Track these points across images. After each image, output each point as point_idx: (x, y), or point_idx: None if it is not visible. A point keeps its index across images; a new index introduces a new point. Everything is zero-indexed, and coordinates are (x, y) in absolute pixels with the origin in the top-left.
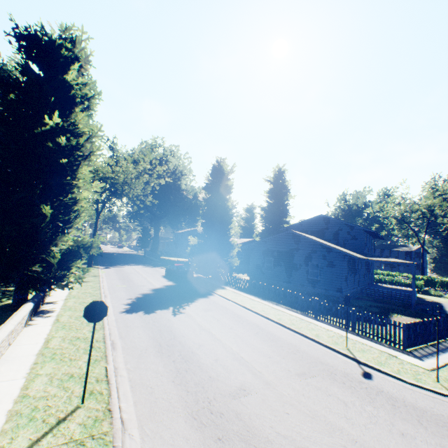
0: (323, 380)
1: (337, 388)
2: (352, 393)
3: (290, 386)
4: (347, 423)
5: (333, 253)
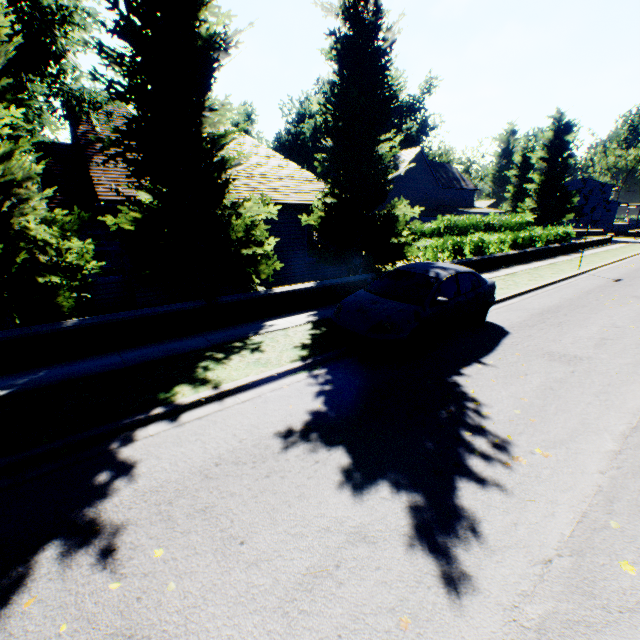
0: None
1: None
2: None
3: None
4: None
5: (611, 204)
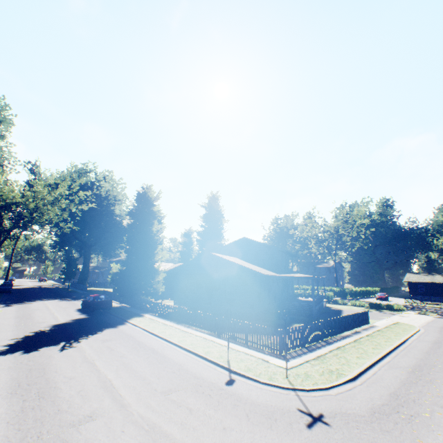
0: (183, 393)
1: (193, 398)
2: (204, 401)
3: (145, 404)
4: (178, 428)
5: (246, 272)
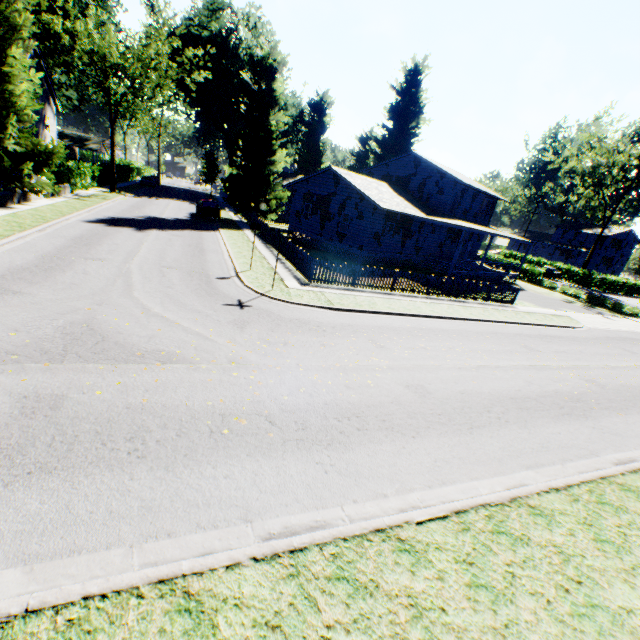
0: (176, 271)
1: (177, 274)
2: (182, 277)
3: (141, 266)
4: (141, 278)
5: (366, 201)
